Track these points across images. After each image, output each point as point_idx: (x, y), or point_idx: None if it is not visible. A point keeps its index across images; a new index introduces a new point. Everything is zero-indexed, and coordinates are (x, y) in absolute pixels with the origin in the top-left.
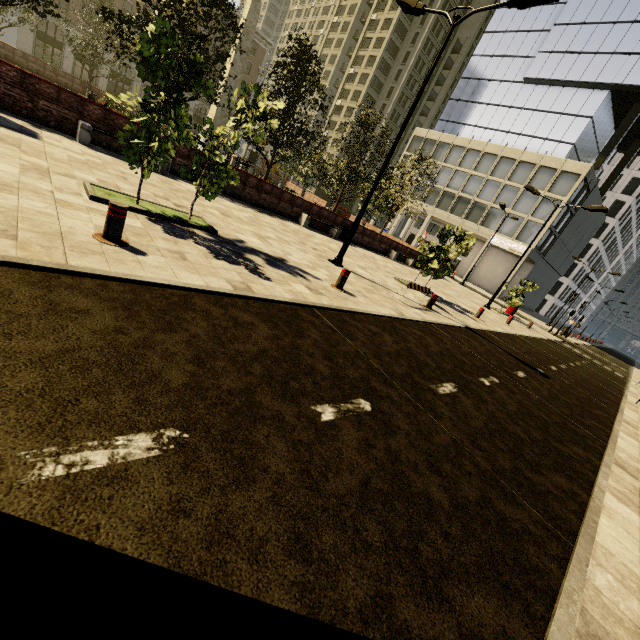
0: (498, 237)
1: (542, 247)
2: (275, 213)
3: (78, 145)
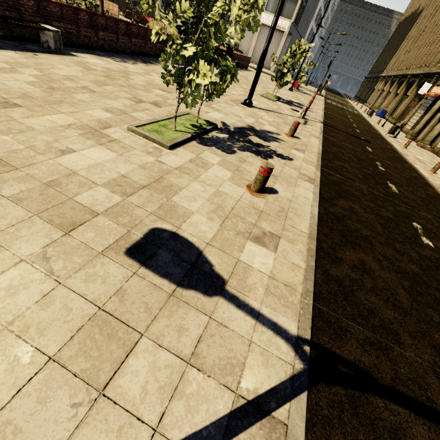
0: (267, 16)
1: (297, 19)
2: (145, 56)
3: None
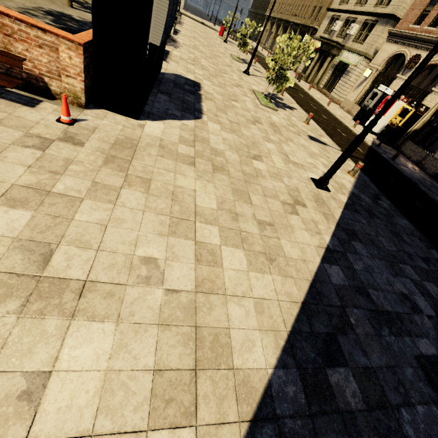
0: None
1: None
2: None
3: (169, 65)
